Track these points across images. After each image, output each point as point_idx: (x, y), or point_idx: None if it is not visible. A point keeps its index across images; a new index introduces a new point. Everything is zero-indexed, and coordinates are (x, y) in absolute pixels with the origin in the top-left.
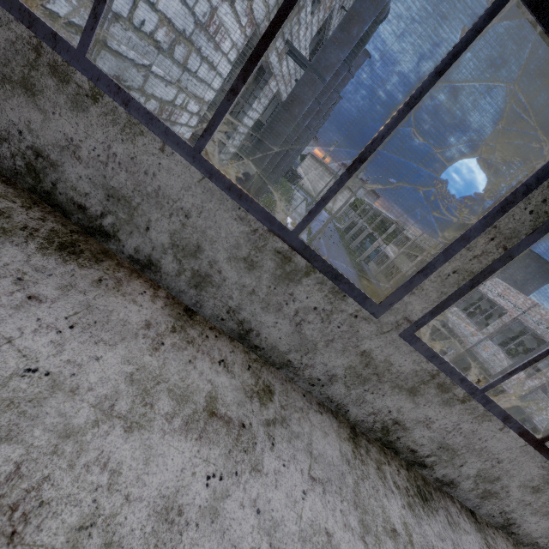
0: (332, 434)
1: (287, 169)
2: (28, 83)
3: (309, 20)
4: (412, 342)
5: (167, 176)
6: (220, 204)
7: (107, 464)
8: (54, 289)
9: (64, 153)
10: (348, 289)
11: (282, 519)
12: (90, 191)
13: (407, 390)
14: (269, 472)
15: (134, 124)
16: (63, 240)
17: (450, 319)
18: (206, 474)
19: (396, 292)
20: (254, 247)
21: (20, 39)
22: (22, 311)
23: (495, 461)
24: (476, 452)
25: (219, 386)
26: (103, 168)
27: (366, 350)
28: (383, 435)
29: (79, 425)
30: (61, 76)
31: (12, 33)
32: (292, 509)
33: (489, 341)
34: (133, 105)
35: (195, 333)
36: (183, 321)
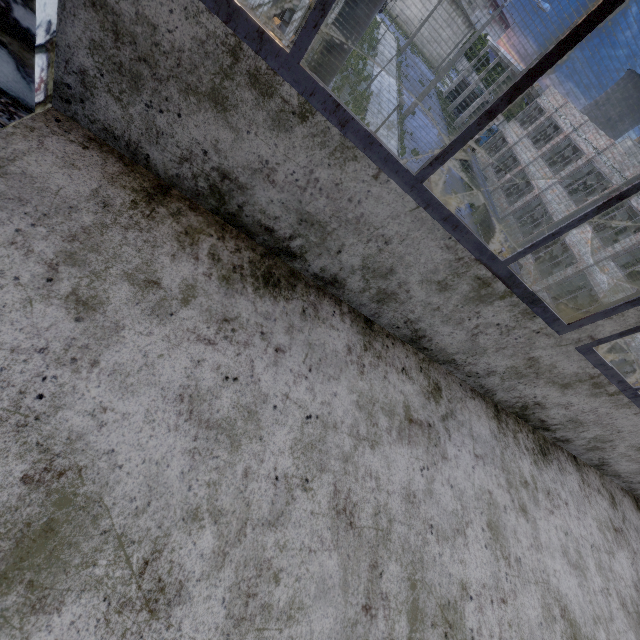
0: (483, 416)
1: None
2: (219, 96)
3: None
4: (585, 354)
5: (374, 204)
6: (428, 233)
7: (371, 474)
8: (284, 335)
9: (256, 176)
10: (541, 312)
11: (464, 488)
12: (281, 215)
13: (560, 385)
14: (451, 457)
15: (347, 148)
16: (262, 272)
17: (570, 233)
18: (419, 468)
19: (592, 317)
20: (453, 273)
21: (211, 38)
22: (279, 366)
23: (615, 432)
24: (601, 425)
25: (407, 395)
26: (300, 193)
27: (535, 356)
28: (520, 410)
29: (348, 451)
30: (262, 88)
31: (201, 28)
32: (469, 481)
33: (610, 262)
34: (351, 126)
35: (379, 346)
36: (367, 335)
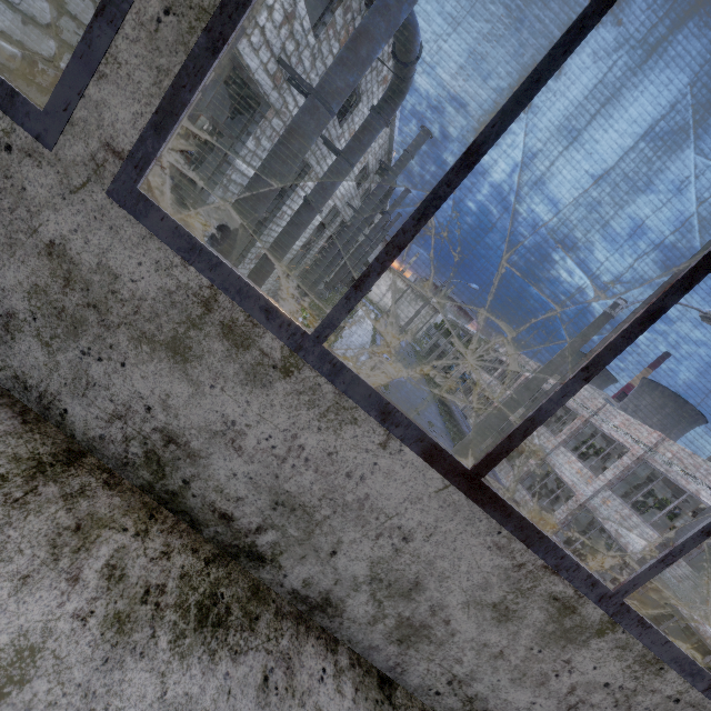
0: None
1: (350, 276)
2: None
3: (313, 44)
4: (139, 213)
5: None
6: None
7: None
8: None
9: None
10: None
11: None
12: None
13: (166, 347)
14: None
15: None
16: None
17: (557, 463)
18: None
19: (68, 75)
20: None
21: None
22: None
23: (398, 537)
24: (353, 513)
25: None
26: None
27: (55, 240)
28: (153, 476)
29: None
30: None
31: None
32: None
33: (609, 492)
34: None
35: None
36: None
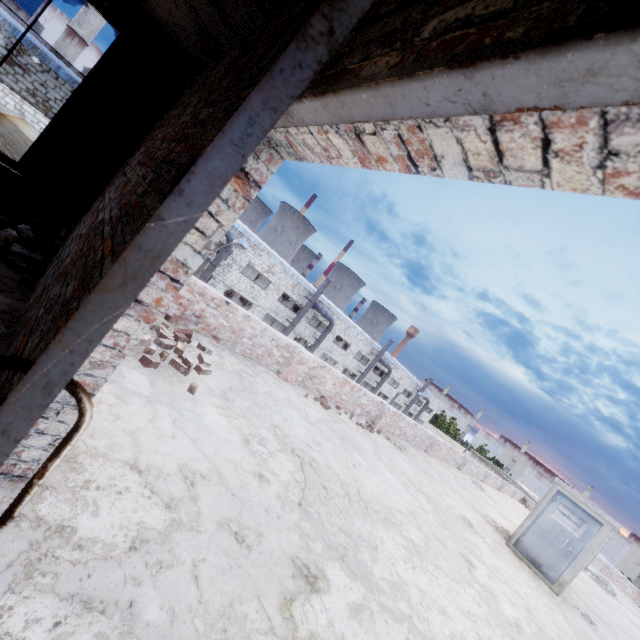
0: None
1: None
2: None
3: None
4: None
5: None
6: None
7: None
8: None
9: None
10: None
11: None
12: None
13: None
14: None
15: None
16: None
17: None
18: None
19: None
20: None
21: None
22: None
23: None
24: None
25: None
26: None
27: None
28: None
29: None
30: None
31: None
32: None
33: None
34: None
35: None
36: None
